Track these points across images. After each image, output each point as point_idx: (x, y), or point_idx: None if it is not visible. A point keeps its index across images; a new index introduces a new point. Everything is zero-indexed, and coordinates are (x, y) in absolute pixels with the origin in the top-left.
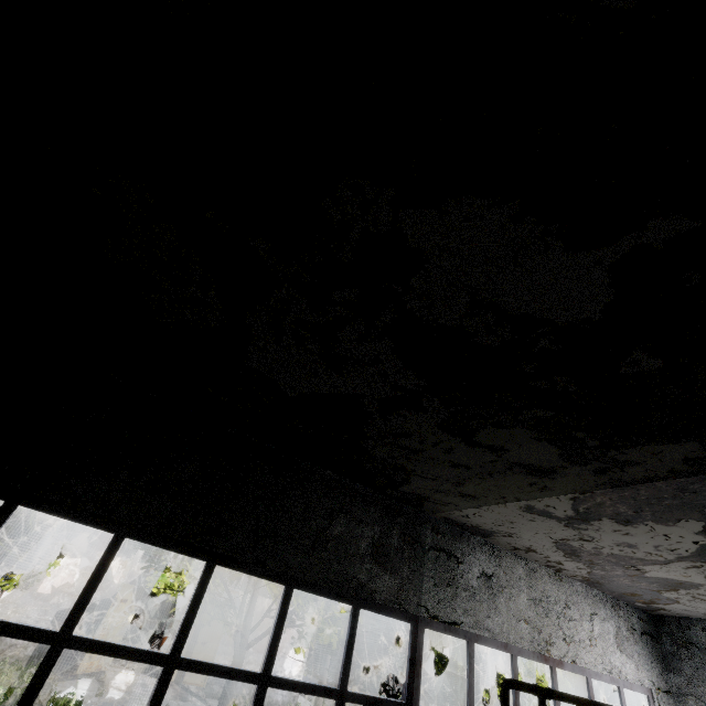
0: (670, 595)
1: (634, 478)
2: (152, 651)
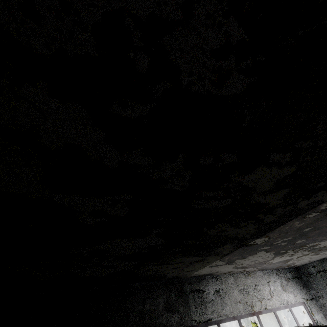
0: (289, 262)
1: (227, 252)
2: None
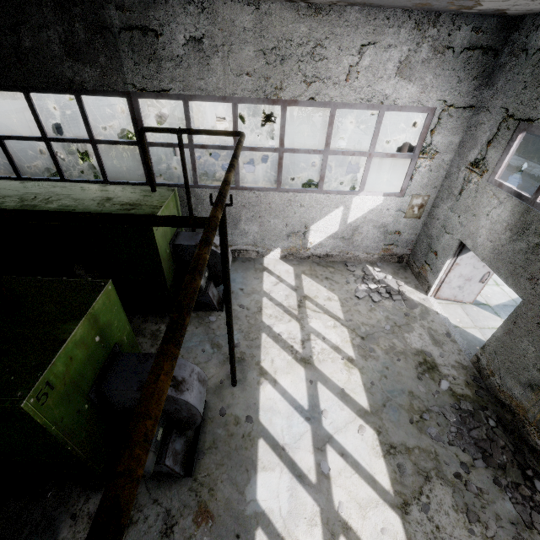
0: None
1: None
2: None
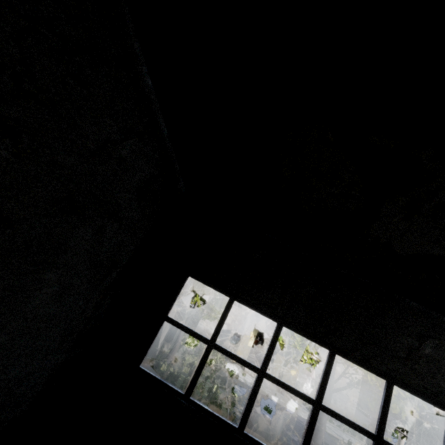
0: None
1: None
2: (305, 394)
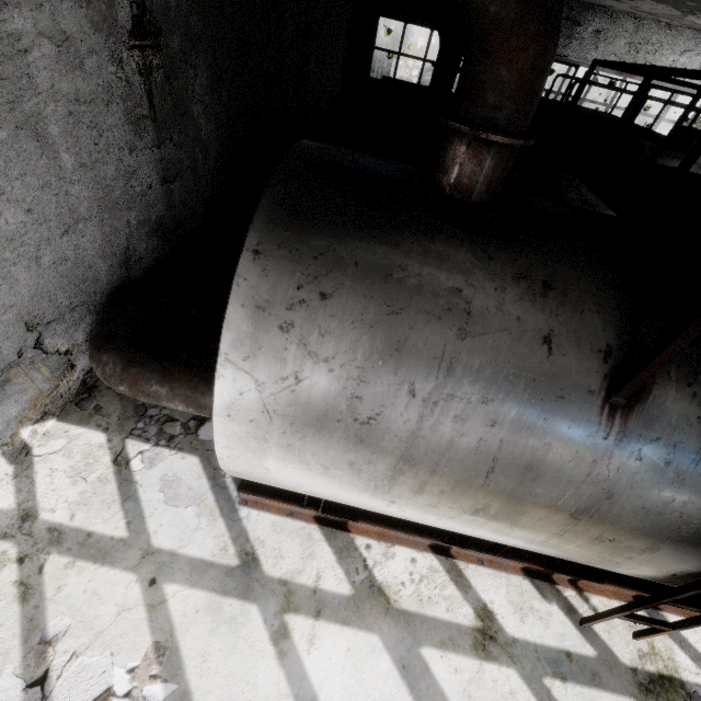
0: None
1: None
2: None
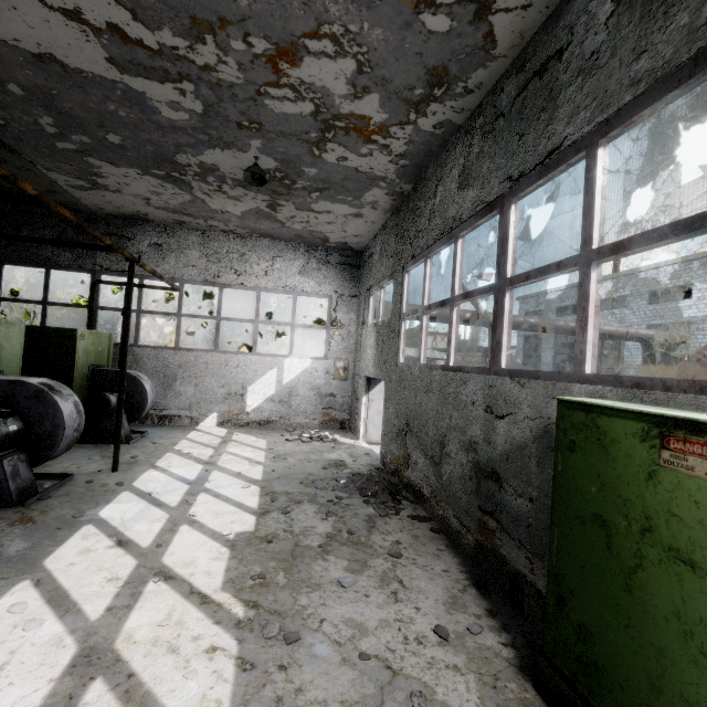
0: (296, 227)
1: None
2: None
